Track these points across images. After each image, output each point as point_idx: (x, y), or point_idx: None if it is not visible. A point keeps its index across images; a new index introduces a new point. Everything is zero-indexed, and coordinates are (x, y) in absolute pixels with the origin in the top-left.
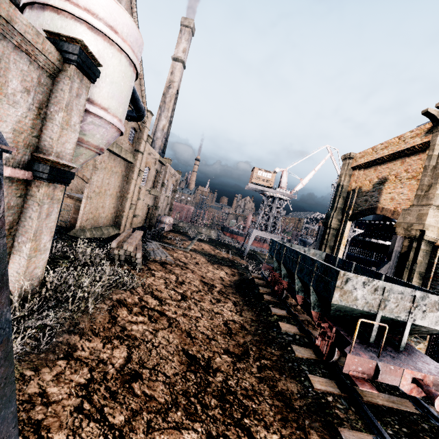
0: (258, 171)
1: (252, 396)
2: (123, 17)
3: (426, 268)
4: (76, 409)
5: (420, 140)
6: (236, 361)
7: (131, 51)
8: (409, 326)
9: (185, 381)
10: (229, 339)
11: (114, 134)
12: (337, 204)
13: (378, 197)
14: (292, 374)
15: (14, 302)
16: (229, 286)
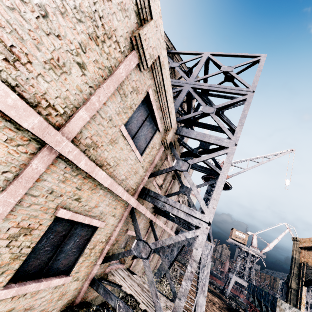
0: (236, 231)
1: None
2: (198, 189)
3: None
4: None
5: None
6: None
7: None
8: None
9: None
10: None
11: None
12: (293, 271)
13: None
14: None
15: None
16: (223, 307)
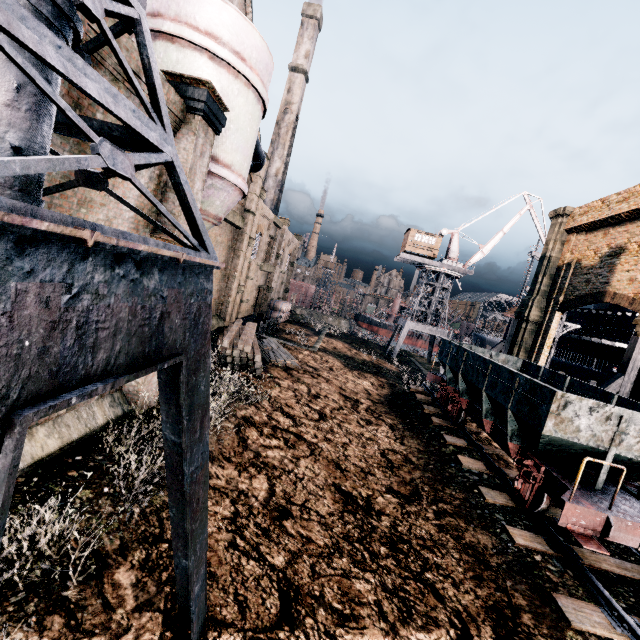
0: (416, 234)
1: (431, 547)
2: (252, 37)
3: None
4: (230, 545)
5: None
6: (404, 503)
7: (260, 83)
8: None
9: (344, 522)
10: (391, 474)
11: (236, 198)
12: (540, 286)
13: (609, 277)
14: (483, 523)
15: (141, 418)
16: (379, 402)
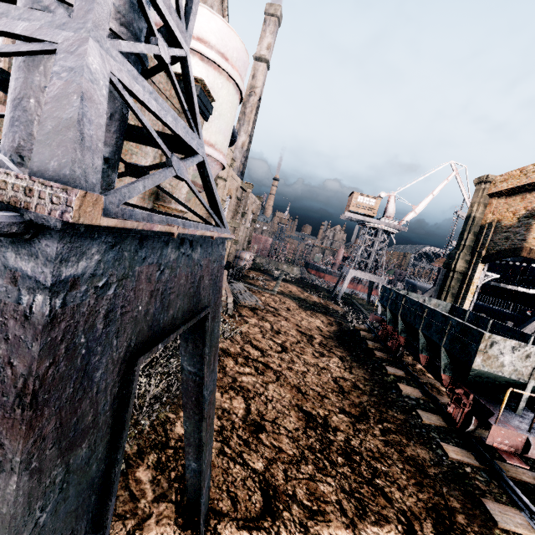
0: (359, 196)
1: (379, 458)
2: (233, 41)
3: None
4: (220, 452)
5: None
6: (355, 422)
7: (239, 78)
8: None
9: (307, 436)
10: (342, 397)
11: (218, 170)
12: (466, 242)
13: (526, 235)
14: (421, 440)
15: None
16: (329, 338)
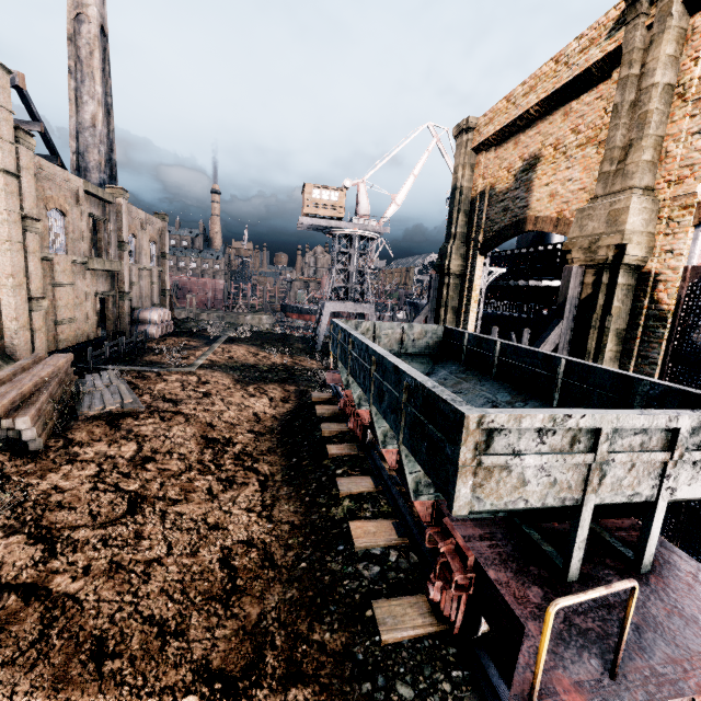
0: (313, 189)
1: None
2: None
3: (628, 321)
4: None
5: (599, 51)
6: None
7: None
8: (663, 510)
9: None
10: (222, 616)
11: None
12: (457, 227)
13: (527, 198)
14: None
15: None
16: (267, 432)
